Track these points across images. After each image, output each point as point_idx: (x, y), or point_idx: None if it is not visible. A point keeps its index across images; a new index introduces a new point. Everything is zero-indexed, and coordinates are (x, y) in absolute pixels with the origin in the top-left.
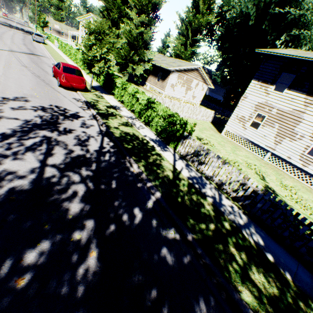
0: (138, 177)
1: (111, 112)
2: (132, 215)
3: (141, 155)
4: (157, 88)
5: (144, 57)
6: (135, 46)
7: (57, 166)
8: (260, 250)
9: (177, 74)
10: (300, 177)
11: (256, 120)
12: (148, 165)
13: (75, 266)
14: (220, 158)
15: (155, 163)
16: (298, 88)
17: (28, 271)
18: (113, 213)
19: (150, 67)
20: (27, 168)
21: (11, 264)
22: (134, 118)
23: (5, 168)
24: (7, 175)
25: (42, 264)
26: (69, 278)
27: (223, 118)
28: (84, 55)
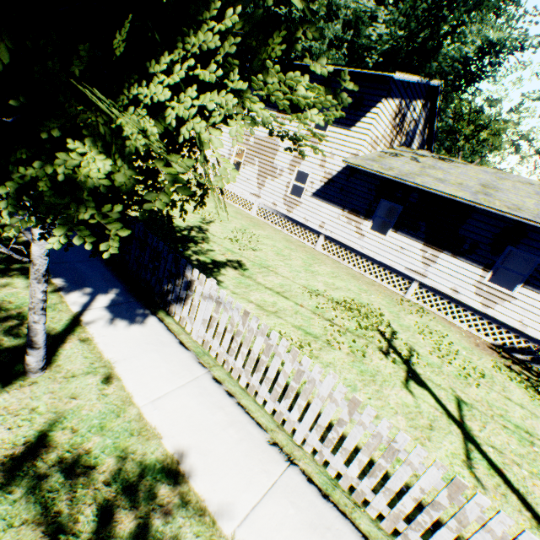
0: None
1: None
2: None
3: None
4: None
5: None
6: None
7: None
8: (29, 245)
9: None
10: (288, 229)
11: (236, 158)
12: None
13: None
14: None
15: None
16: (269, 103)
17: None
18: None
19: None
20: None
21: None
22: None
23: None
24: None
25: None
26: None
27: None
28: None
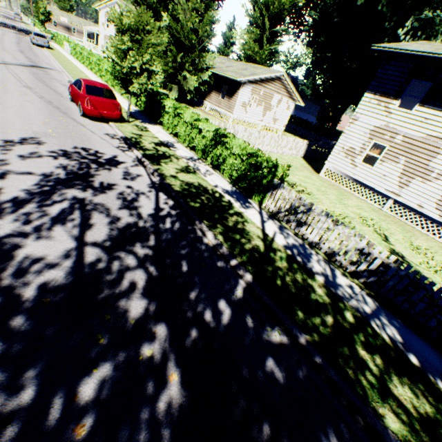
0: (216, 252)
1: (163, 152)
2: (218, 312)
3: (215, 217)
4: (221, 110)
5: (200, 64)
6: (186, 47)
7: (101, 243)
8: (399, 350)
9: (250, 87)
10: (435, 233)
11: (371, 153)
12: (227, 232)
13: (151, 398)
14: (331, 216)
15: (237, 228)
16: (436, 102)
17: (88, 413)
18: (191, 312)
19: (210, 77)
20: (58, 251)
21: (63, 405)
22: (196, 159)
23: (27, 254)
24: (32, 264)
25: (105, 401)
26: (147, 417)
27: (320, 150)
28: (112, 65)
